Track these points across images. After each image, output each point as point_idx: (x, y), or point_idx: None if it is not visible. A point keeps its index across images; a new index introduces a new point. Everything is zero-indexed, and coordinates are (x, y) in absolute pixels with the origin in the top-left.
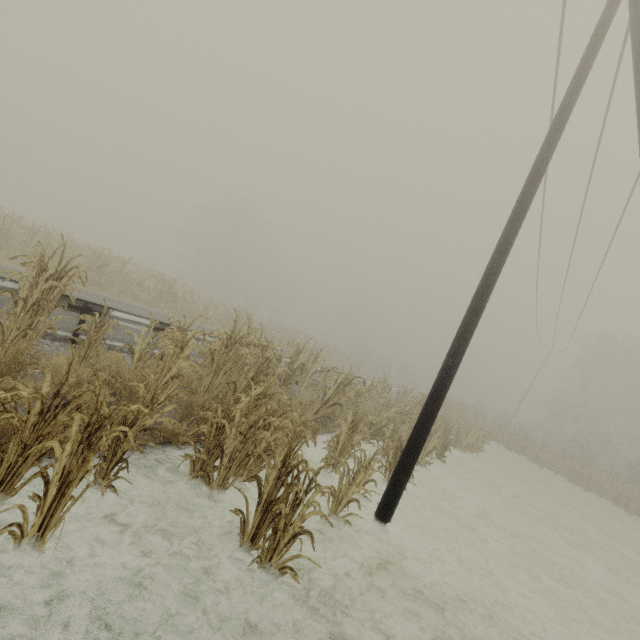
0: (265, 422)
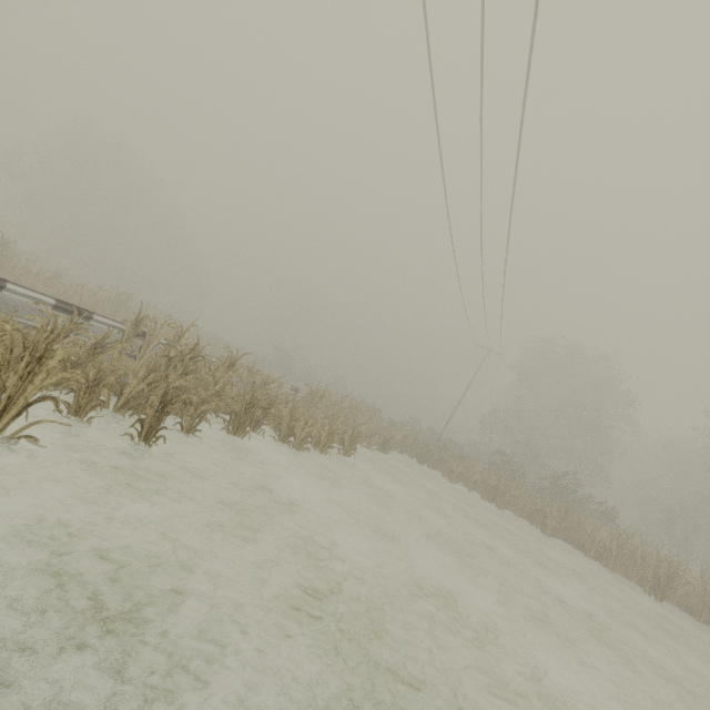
0: None
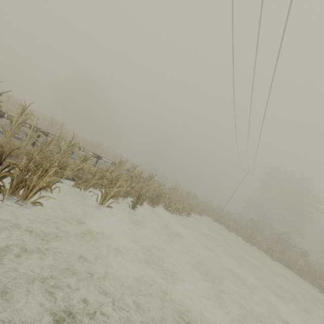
0: None
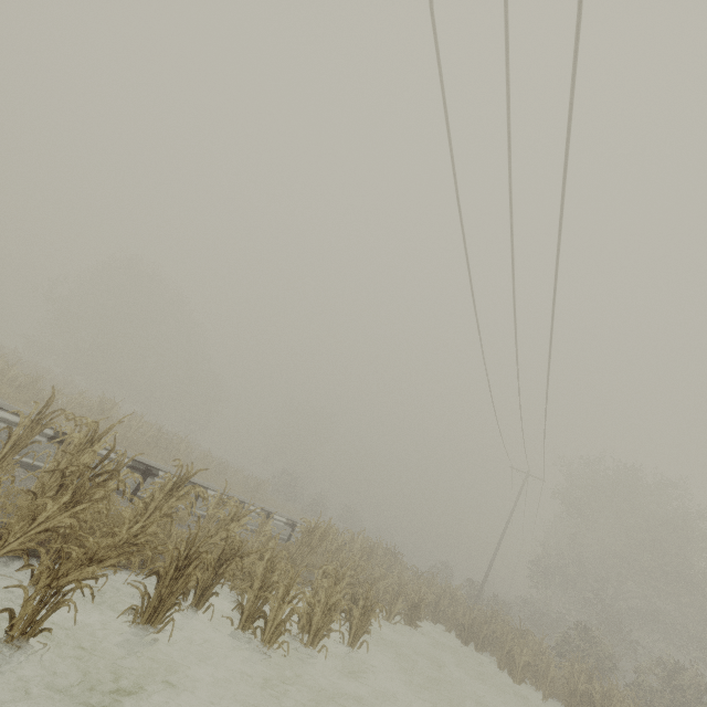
0: None
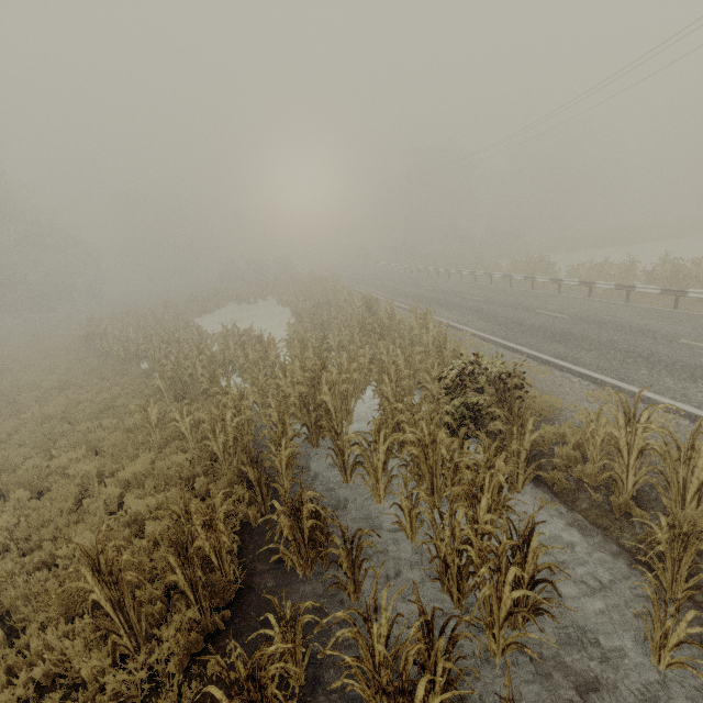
0: None
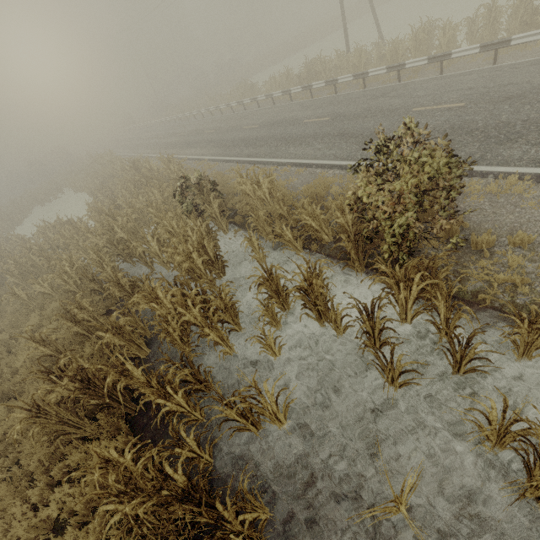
0: (365, 52)
